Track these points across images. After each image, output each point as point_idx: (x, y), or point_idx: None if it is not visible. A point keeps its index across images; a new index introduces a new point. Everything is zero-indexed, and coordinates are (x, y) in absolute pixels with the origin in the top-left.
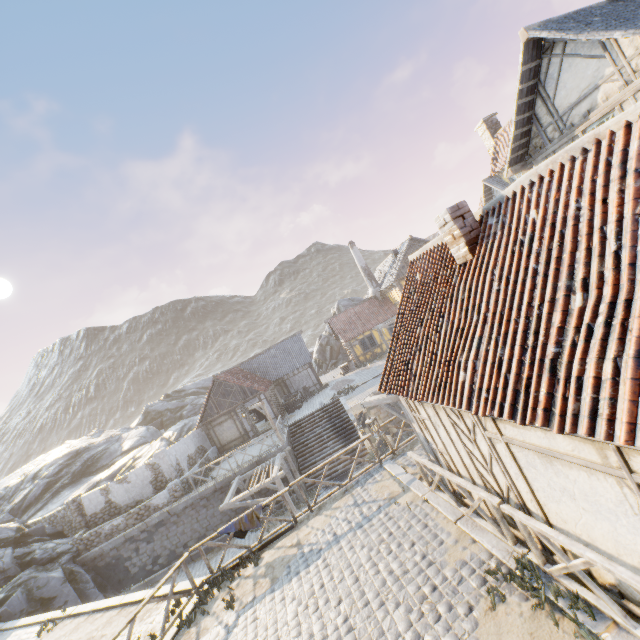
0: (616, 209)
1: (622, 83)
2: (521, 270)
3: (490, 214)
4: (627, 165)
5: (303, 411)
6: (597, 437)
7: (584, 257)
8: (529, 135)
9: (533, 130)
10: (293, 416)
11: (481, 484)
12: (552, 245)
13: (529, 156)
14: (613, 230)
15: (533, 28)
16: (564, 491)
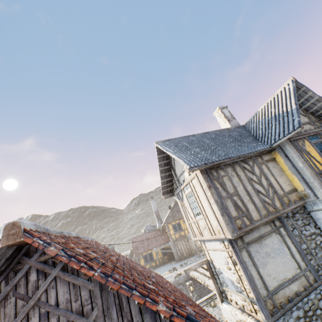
0: None
1: (188, 173)
2: None
3: None
4: None
5: None
6: None
7: None
8: (172, 181)
9: (173, 180)
10: None
11: None
12: None
13: (174, 190)
14: None
15: (159, 142)
16: None
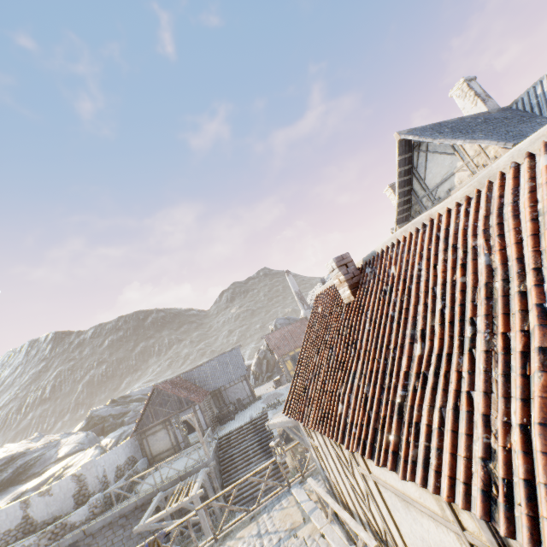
0: (441, 274)
1: (469, 173)
2: (383, 315)
3: (367, 265)
4: (448, 240)
5: (234, 423)
6: (429, 488)
7: (422, 311)
8: (410, 202)
9: (413, 199)
10: (224, 428)
11: (366, 521)
12: (404, 297)
13: (412, 217)
14: (439, 291)
15: (404, 133)
16: (423, 540)
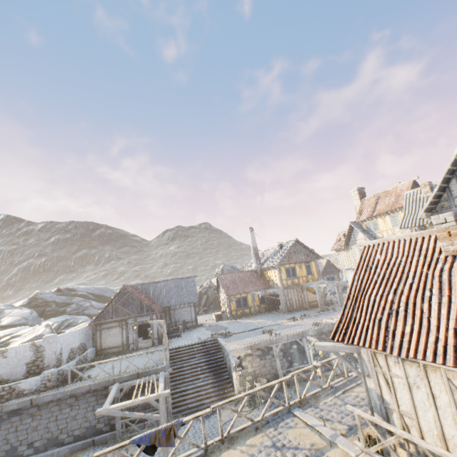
0: None
1: None
2: None
3: None
4: None
5: (182, 340)
6: None
7: None
8: (440, 198)
9: (444, 196)
10: (172, 342)
11: None
12: None
13: (436, 211)
14: None
15: None
16: None
